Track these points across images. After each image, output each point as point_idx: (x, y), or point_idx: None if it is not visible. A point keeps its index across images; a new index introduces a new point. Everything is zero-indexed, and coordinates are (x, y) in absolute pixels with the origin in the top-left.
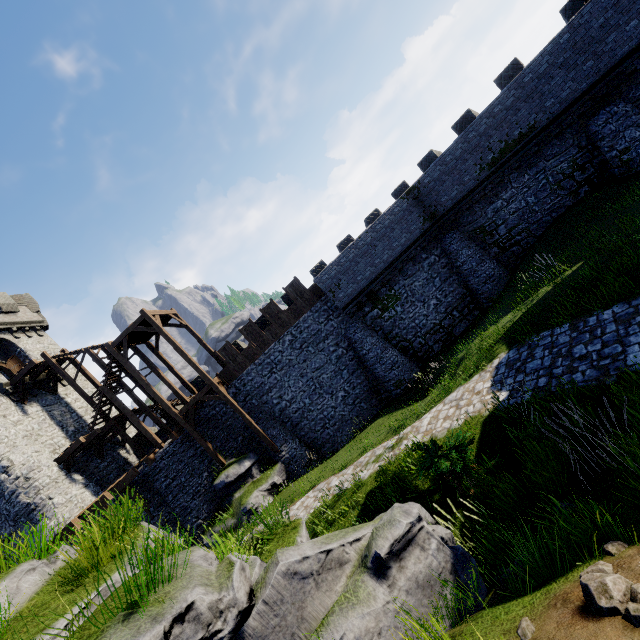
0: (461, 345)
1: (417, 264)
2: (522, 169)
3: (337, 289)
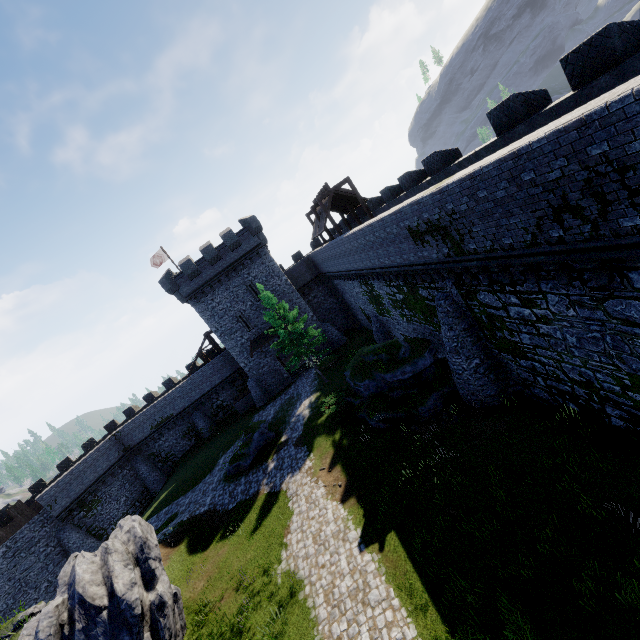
0: None
1: (115, 476)
2: (170, 429)
3: (55, 503)
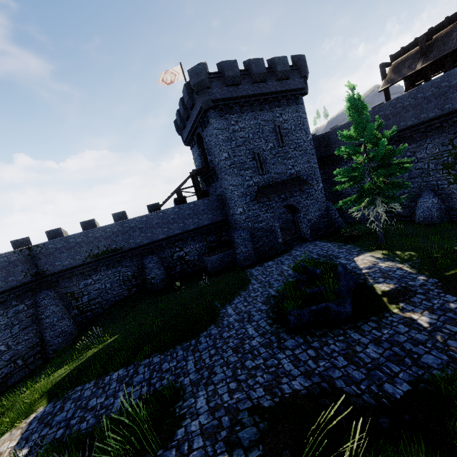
0: (10, 397)
1: (3, 309)
2: (109, 266)
3: None
